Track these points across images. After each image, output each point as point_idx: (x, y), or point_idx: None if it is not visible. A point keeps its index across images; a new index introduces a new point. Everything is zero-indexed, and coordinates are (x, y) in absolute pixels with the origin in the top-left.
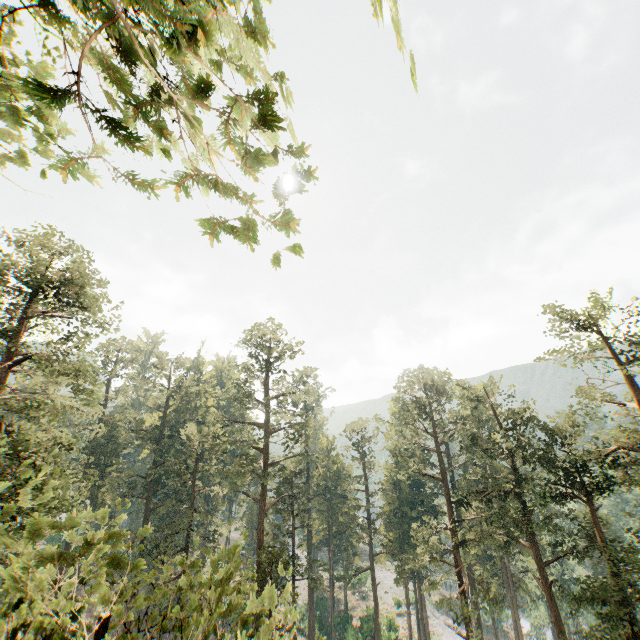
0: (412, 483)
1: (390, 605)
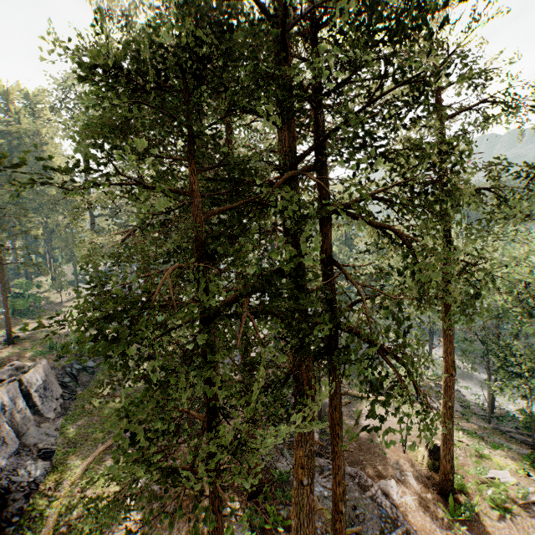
0: None
1: None
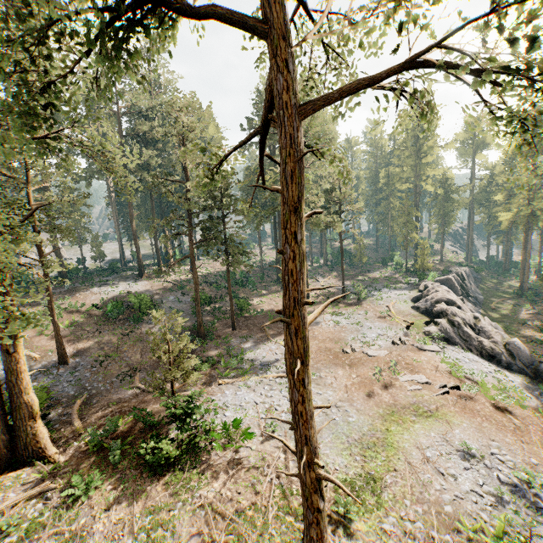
0: None
1: None
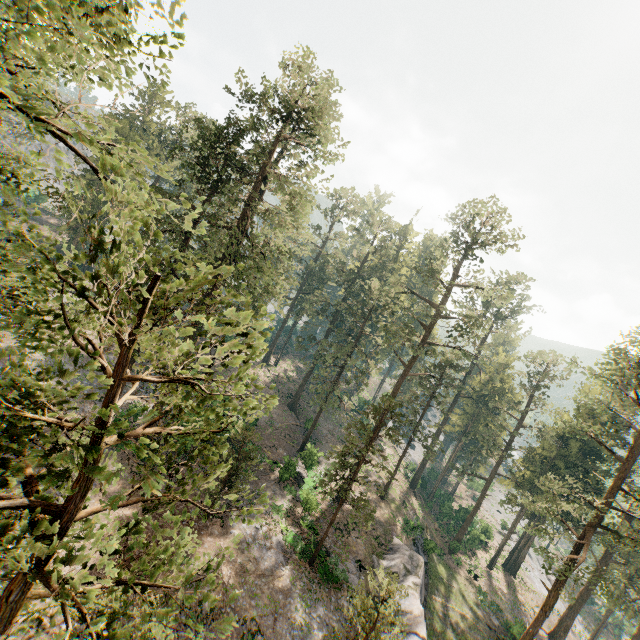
0: (586, 448)
1: (496, 521)
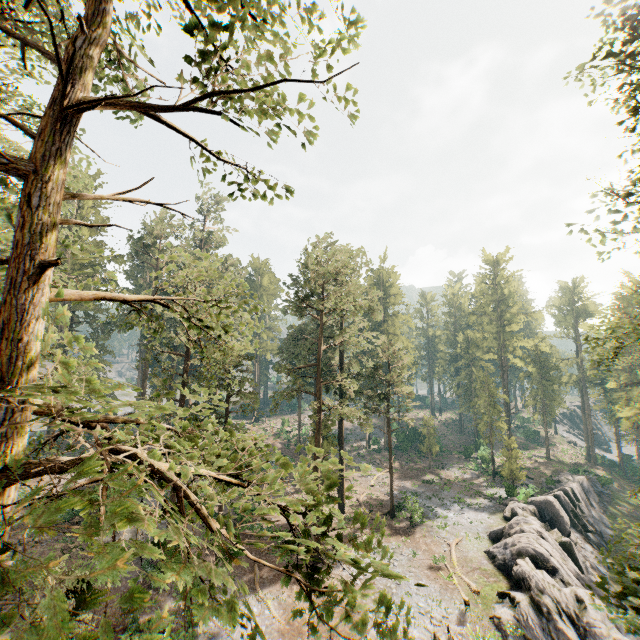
0: None
1: None
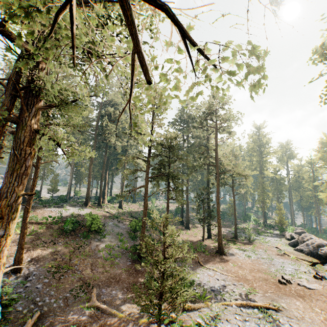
0: None
1: None
